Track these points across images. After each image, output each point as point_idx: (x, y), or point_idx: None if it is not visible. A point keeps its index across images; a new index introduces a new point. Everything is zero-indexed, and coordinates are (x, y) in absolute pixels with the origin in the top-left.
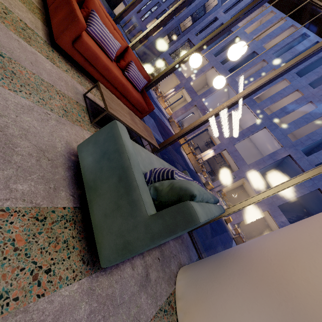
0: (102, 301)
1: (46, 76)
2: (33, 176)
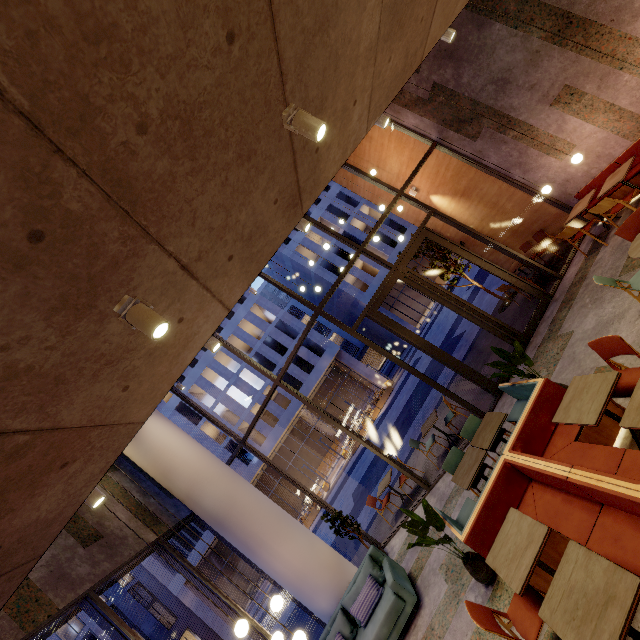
0: (405, 570)
1: (448, 638)
2: (427, 574)
